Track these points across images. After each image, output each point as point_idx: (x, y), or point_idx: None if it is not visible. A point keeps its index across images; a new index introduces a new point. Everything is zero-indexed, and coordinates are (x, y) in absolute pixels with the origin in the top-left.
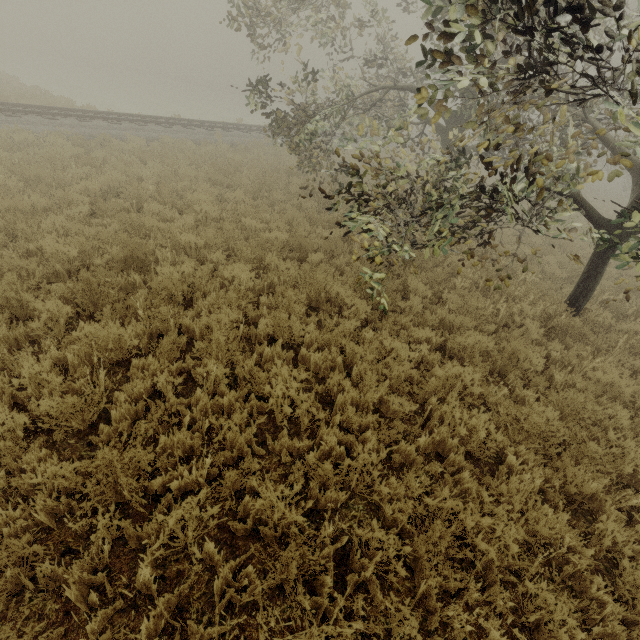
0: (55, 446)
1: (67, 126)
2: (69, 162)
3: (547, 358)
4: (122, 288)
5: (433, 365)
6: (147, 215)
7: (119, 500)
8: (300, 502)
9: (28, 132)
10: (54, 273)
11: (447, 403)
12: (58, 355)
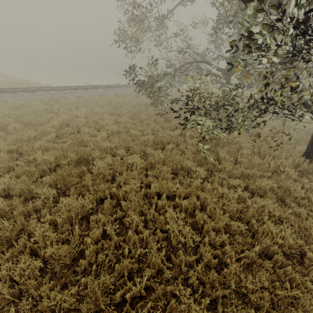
0: (56, 275)
1: (39, 95)
2: (42, 112)
3: (301, 187)
4: (77, 174)
5: (245, 199)
6: (83, 134)
7: (97, 309)
8: (201, 299)
9: (22, 100)
10: (42, 170)
11: (262, 222)
12: (51, 218)
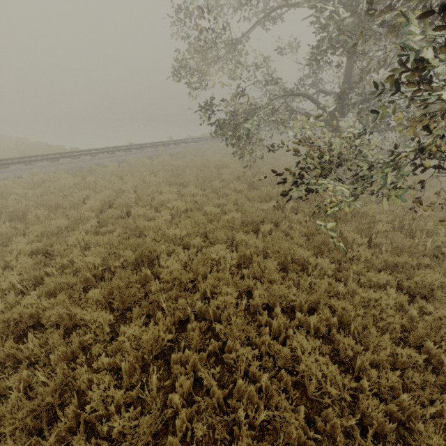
0: None
1: (65, 164)
2: (73, 188)
3: None
4: (137, 282)
5: (402, 305)
6: (135, 217)
7: None
8: None
9: (42, 173)
10: (85, 280)
11: (444, 345)
12: (108, 361)
